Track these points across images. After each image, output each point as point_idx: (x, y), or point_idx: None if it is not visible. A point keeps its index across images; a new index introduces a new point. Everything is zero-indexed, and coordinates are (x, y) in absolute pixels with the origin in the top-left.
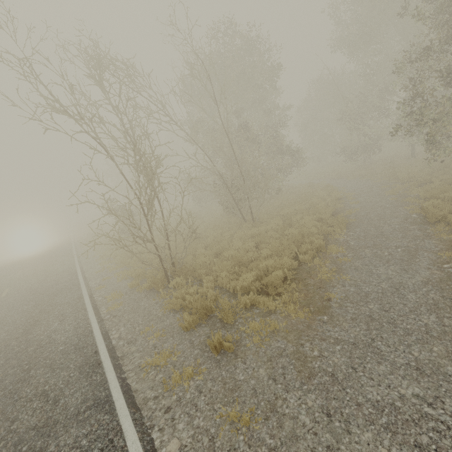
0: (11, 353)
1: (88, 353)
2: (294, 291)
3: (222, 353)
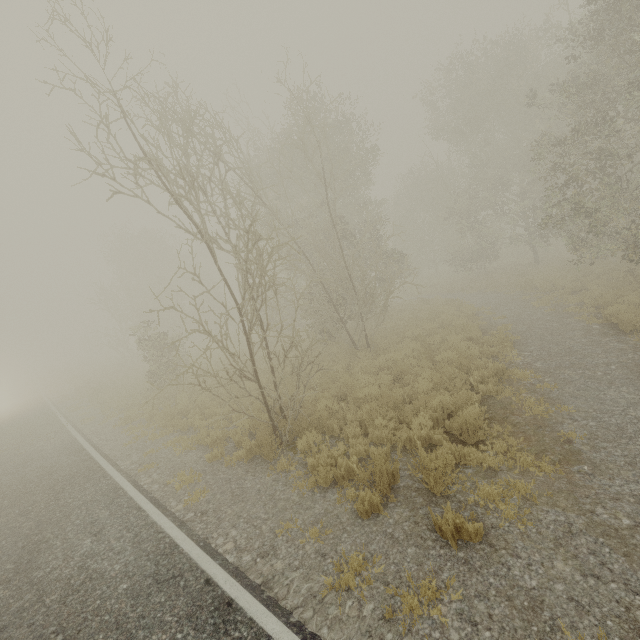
0: (6, 615)
1: (192, 587)
2: (506, 435)
3: (462, 546)
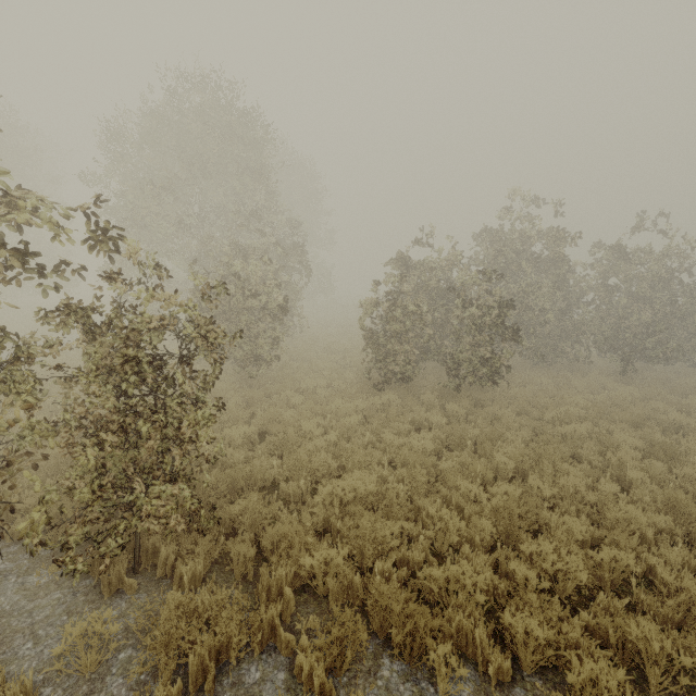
0: None
1: None
2: None
3: None
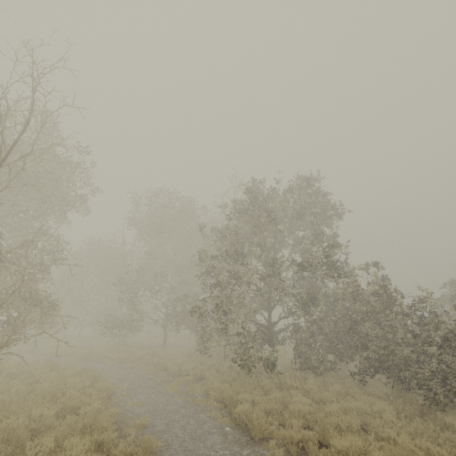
0: None
1: None
2: None
3: None
